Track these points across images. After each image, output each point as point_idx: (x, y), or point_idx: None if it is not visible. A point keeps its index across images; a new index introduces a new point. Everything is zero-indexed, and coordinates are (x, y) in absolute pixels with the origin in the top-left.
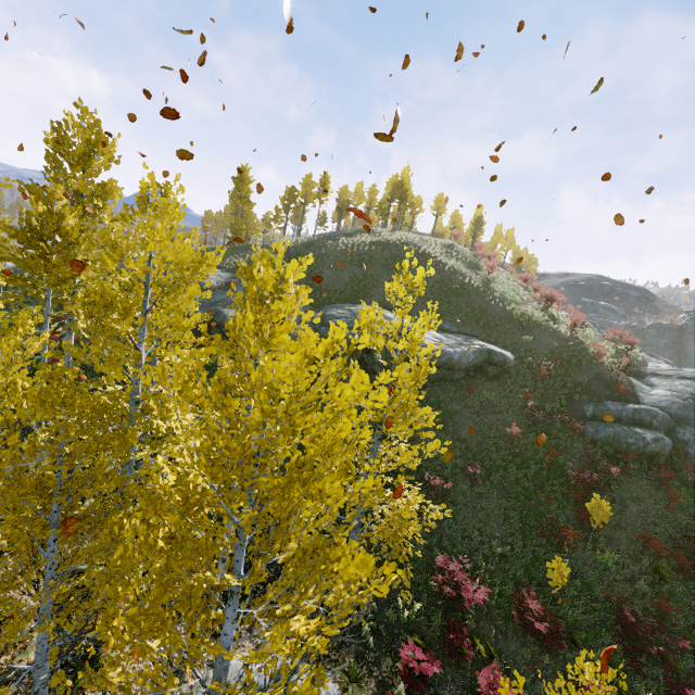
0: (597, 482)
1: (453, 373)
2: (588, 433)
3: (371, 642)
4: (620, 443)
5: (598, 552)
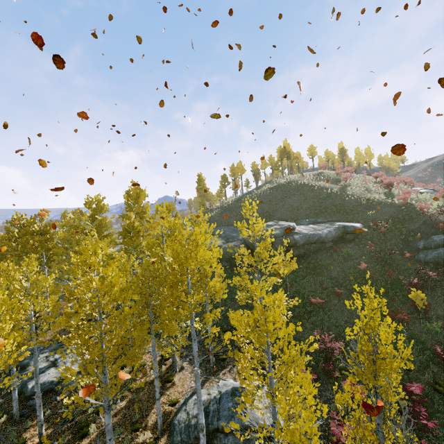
0: (418, 283)
1: (325, 244)
2: (420, 258)
3: None
4: (443, 259)
5: (427, 323)
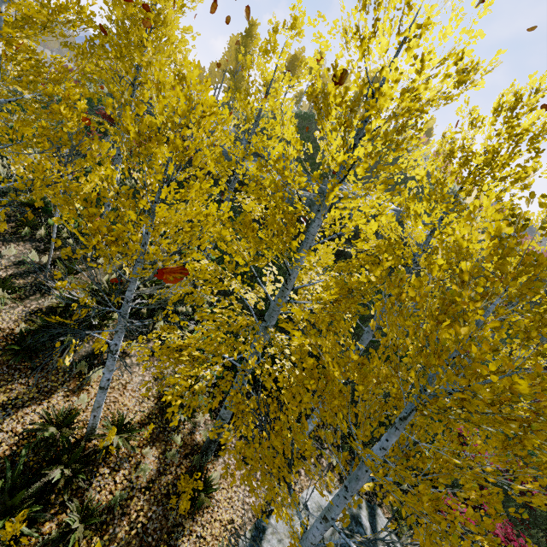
0: None
1: None
2: None
3: (405, 485)
4: None
5: None
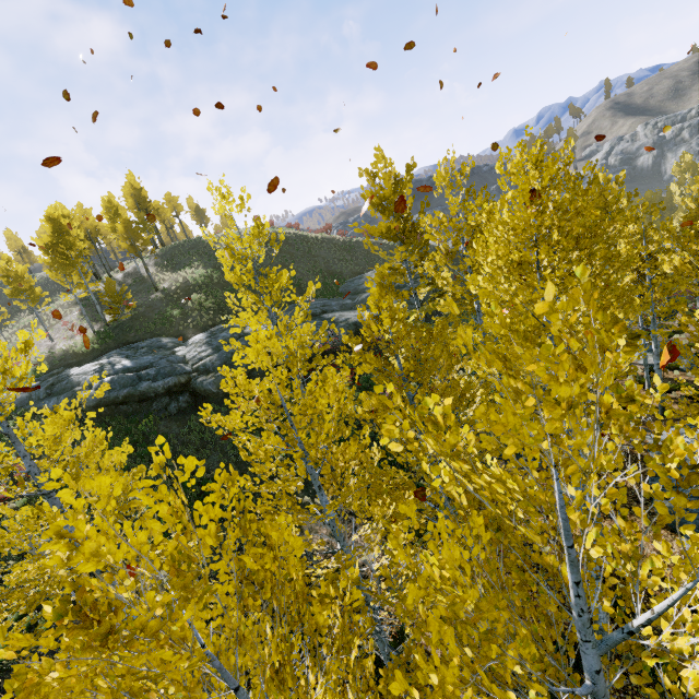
0: None
1: None
2: None
3: None
4: None
5: None
